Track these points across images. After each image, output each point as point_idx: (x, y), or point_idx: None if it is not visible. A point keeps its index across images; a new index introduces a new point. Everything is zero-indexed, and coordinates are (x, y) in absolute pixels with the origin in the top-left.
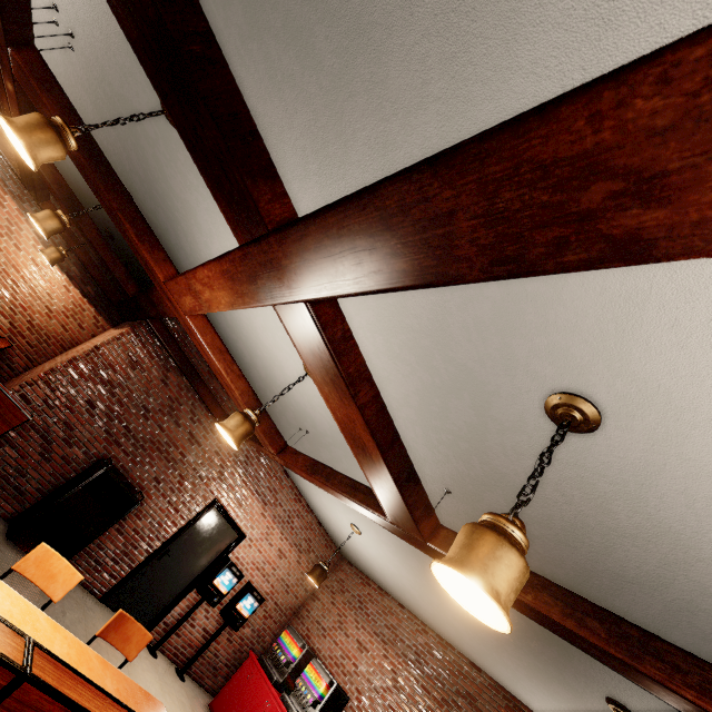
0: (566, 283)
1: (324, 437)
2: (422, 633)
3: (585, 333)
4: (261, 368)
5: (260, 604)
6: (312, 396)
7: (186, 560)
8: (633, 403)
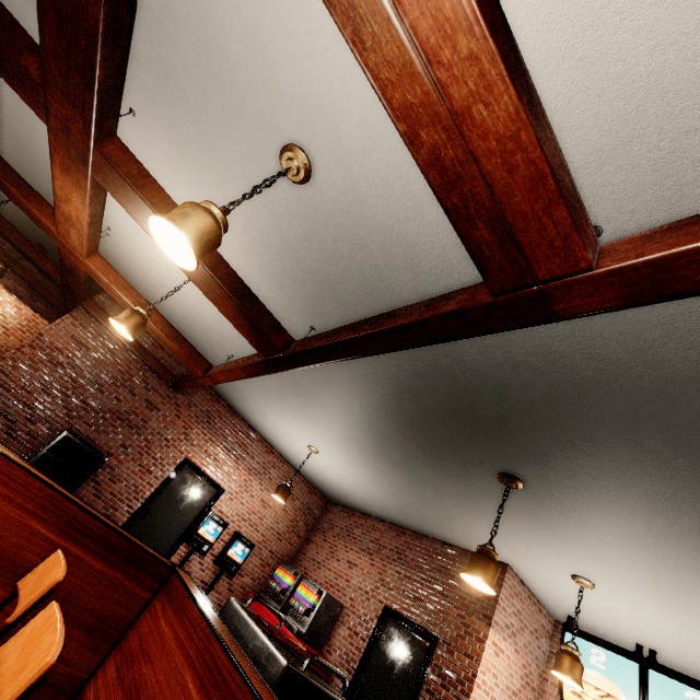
0: (225, 46)
1: (242, 351)
2: (401, 535)
3: (256, 82)
4: (178, 308)
5: (252, 550)
6: (212, 308)
7: (169, 517)
8: (306, 124)
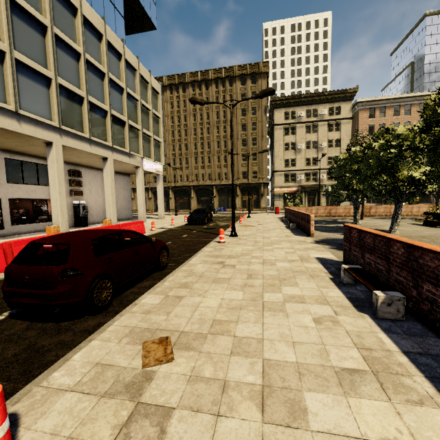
0: None
1: None
2: None
3: None
4: None
5: None
6: None
7: None
8: None
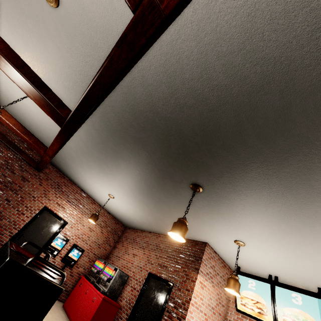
0: None
1: None
2: (158, 237)
3: None
4: (31, 121)
5: (83, 253)
6: (45, 115)
7: (35, 238)
8: None
